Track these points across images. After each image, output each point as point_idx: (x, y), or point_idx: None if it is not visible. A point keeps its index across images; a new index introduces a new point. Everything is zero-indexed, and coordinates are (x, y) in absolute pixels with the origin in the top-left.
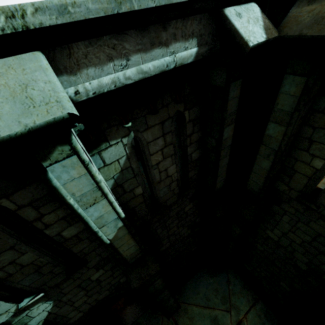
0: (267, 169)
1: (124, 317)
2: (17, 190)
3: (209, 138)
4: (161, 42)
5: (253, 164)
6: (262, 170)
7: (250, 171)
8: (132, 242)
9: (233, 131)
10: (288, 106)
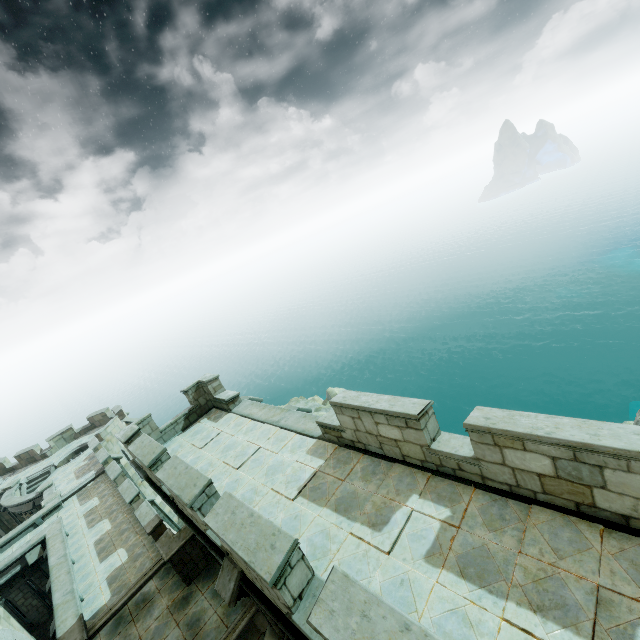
0: None
1: None
2: None
3: None
4: (5, 574)
5: None
6: None
7: None
8: None
9: None
10: None
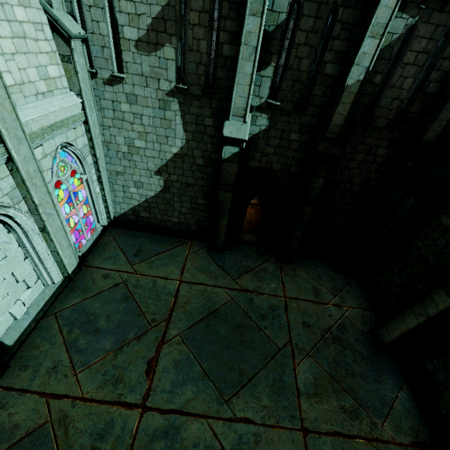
0: None
1: (243, 236)
2: (350, 8)
3: None
4: None
5: None
6: None
7: None
8: (346, 111)
9: None
10: None
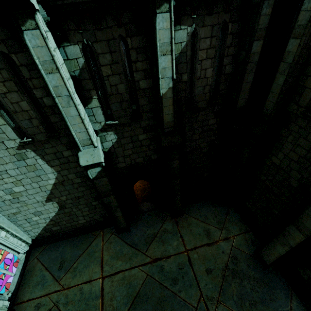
0: (281, 84)
1: (141, 206)
2: (135, 35)
3: (242, 52)
4: None
5: (272, 83)
6: (277, 87)
7: (269, 91)
8: (171, 110)
9: (261, 48)
10: (304, 21)
